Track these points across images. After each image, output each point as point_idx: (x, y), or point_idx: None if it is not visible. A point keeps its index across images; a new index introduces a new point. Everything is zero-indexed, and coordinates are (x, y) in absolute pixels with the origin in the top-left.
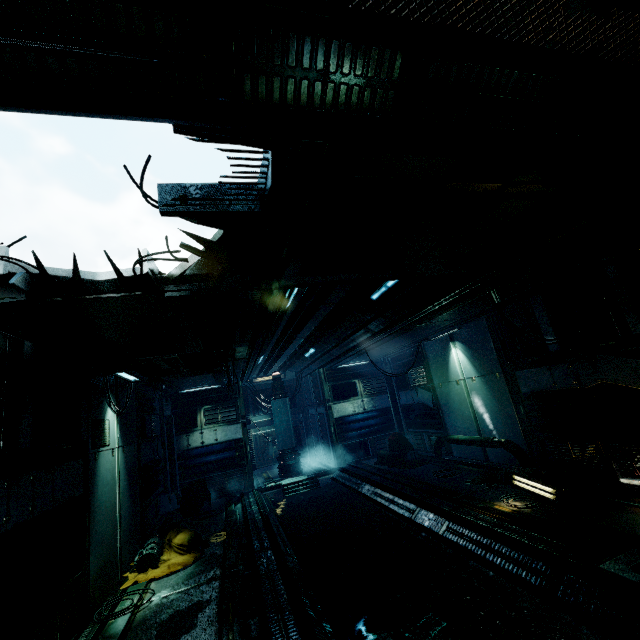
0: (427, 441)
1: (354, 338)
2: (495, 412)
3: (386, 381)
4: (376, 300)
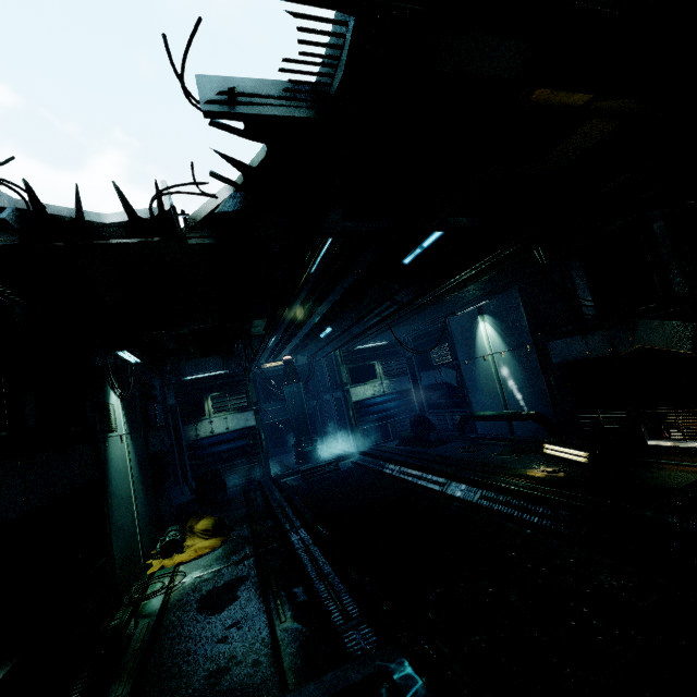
0: (450, 421)
1: (378, 312)
2: (524, 386)
3: (407, 362)
4: (408, 265)
